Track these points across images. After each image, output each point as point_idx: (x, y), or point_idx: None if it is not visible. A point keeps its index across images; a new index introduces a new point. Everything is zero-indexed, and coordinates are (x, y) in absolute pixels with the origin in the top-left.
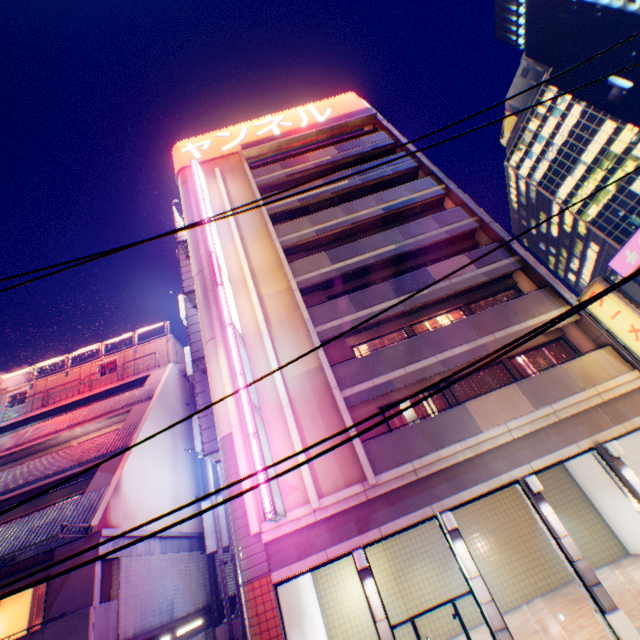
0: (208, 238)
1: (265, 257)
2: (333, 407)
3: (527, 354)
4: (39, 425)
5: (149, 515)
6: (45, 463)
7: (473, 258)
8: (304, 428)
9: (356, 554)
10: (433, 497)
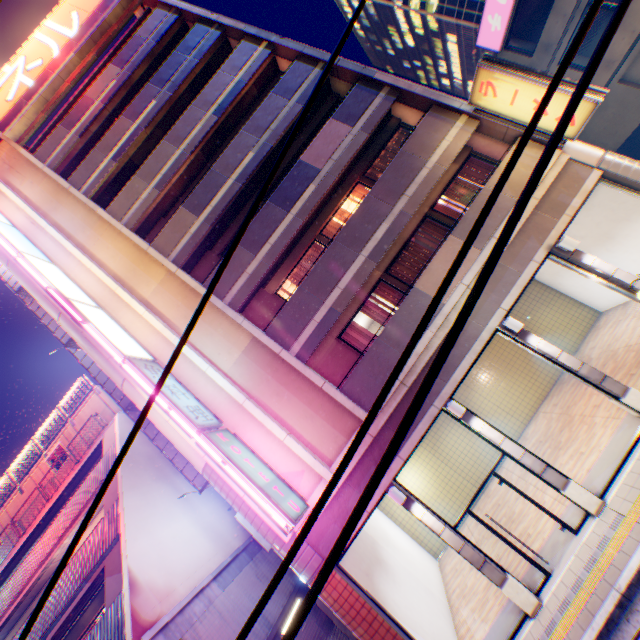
0: (32, 274)
1: (121, 253)
2: (292, 371)
3: (447, 193)
4: (27, 560)
5: (188, 573)
6: (53, 599)
7: (342, 117)
8: (276, 410)
9: (391, 495)
10: (431, 396)
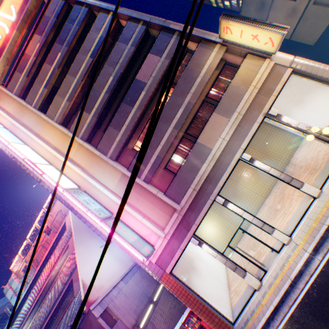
0: (16, 152)
1: (56, 136)
2: (142, 188)
3: (214, 87)
4: (41, 276)
5: (109, 278)
6: (54, 292)
7: (155, 52)
8: (137, 206)
9: (191, 242)
10: (208, 194)
